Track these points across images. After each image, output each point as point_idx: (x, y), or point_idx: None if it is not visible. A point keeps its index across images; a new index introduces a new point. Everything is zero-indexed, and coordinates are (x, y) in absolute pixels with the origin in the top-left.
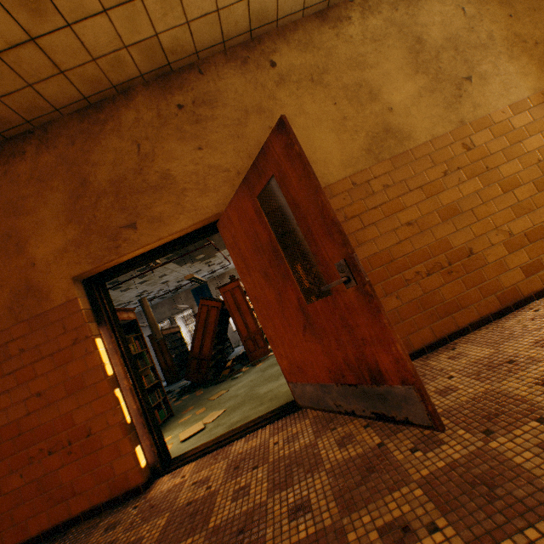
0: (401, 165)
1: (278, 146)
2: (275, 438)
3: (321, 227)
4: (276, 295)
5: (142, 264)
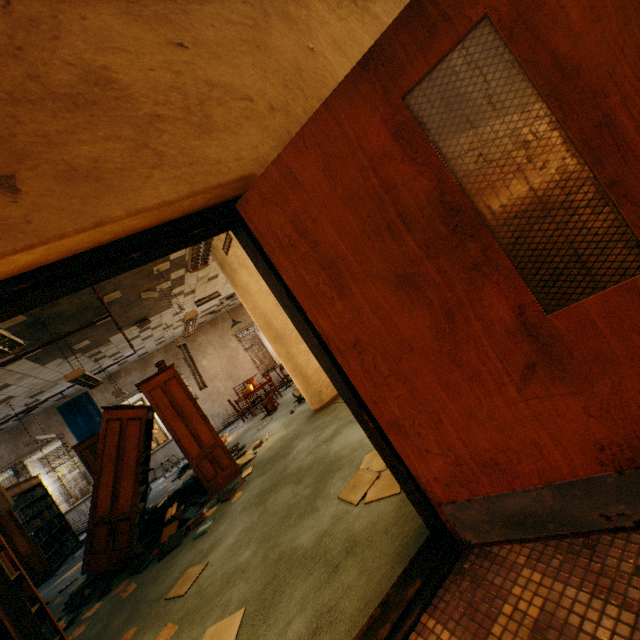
0: (486, 142)
1: None
2: None
3: None
4: (436, 319)
5: (28, 305)
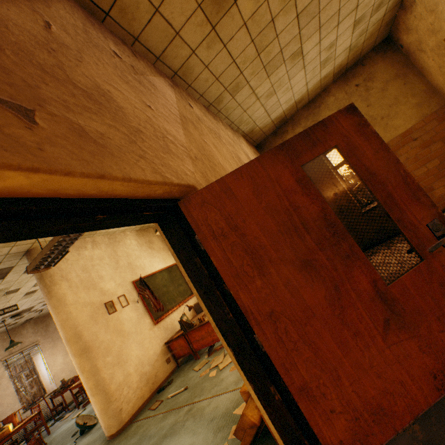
0: None
1: (346, 123)
2: None
3: (405, 192)
4: (329, 290)
5: None
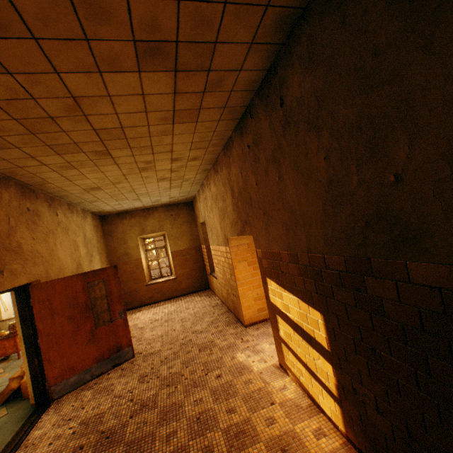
0: None
1: (112, 271)
2: (67, 407)
3: (118, 299)
4: (75, 327)
5: None
